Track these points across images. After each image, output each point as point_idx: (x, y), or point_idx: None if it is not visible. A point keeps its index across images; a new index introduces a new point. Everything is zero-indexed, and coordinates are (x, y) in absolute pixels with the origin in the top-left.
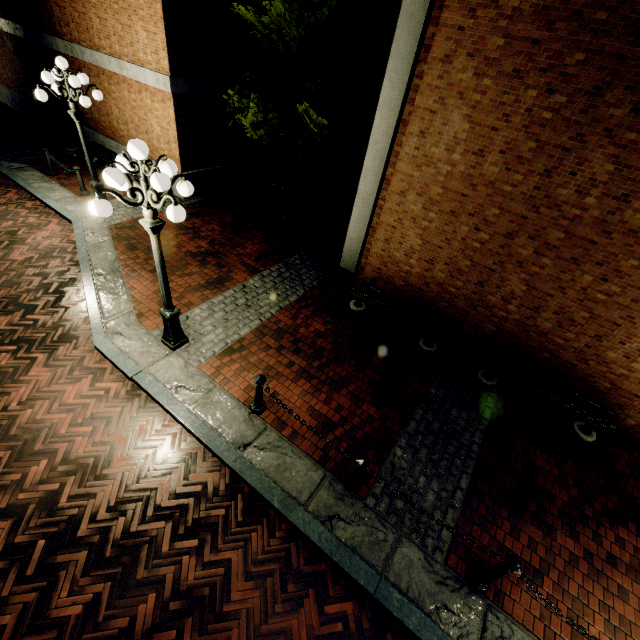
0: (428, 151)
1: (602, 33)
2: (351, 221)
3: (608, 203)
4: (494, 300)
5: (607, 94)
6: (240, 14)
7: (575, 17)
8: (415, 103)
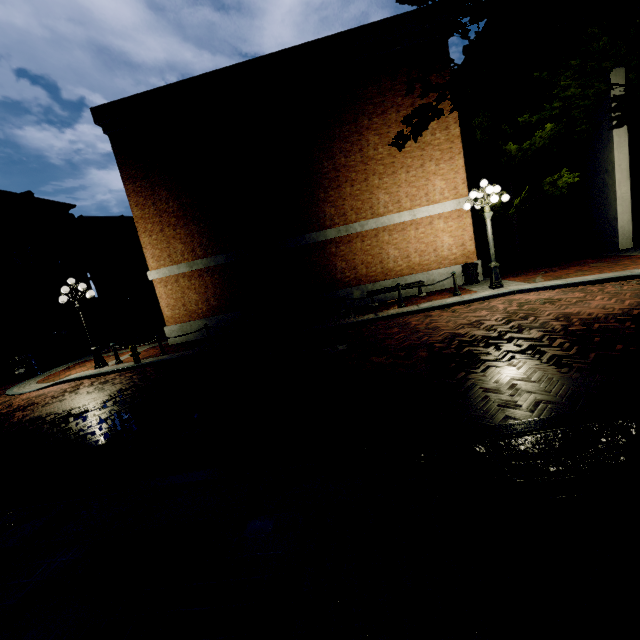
0: None
1: None
2: (618, 216)
3: None
4: None
5: None
6: (506, 149)
7: None
8: None
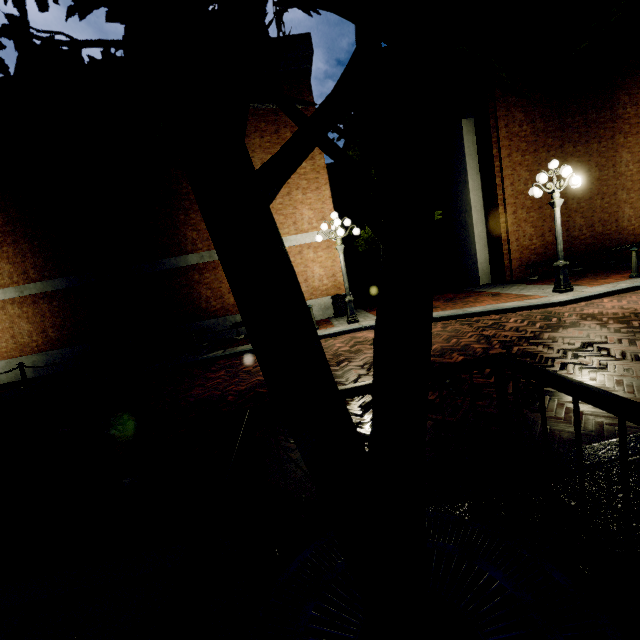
0: (517, 189)
1: (552, 133)
2: (477, 253)
3: (586, 174)
4: (576, 233)
5: (564, 146)
6: None
7: (543, 131)
8: (503, 175)
